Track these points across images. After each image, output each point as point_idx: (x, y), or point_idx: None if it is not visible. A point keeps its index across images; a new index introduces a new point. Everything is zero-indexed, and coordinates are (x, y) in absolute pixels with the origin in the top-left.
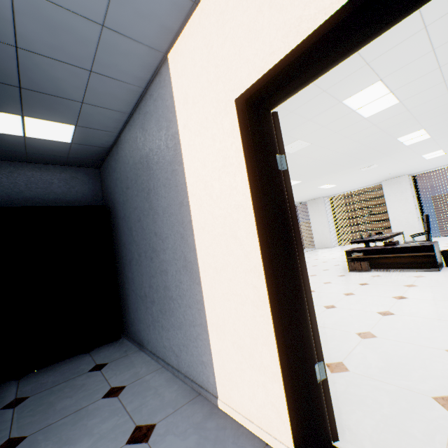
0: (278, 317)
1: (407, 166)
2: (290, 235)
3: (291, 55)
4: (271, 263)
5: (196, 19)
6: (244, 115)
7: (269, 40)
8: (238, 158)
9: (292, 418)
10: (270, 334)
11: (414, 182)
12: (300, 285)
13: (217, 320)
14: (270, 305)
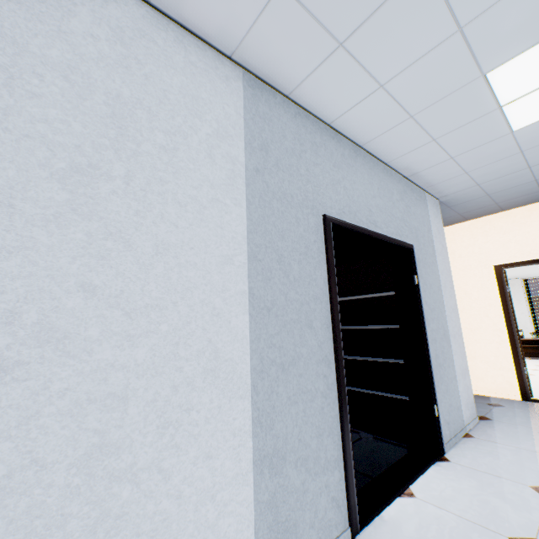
0: (514, 346)
1: (522, 272)
2: (513, 318)
3: (525, 262)
4: (511, 327)
5: (466, 225)
6: (499, 272)
7: (513, 252)
8: (491, 286)
9: (519, 382)
10: (507, 353)
11: (526, 285)
12: (517, 337)
13: (469, 352)
14: (509, 342)
